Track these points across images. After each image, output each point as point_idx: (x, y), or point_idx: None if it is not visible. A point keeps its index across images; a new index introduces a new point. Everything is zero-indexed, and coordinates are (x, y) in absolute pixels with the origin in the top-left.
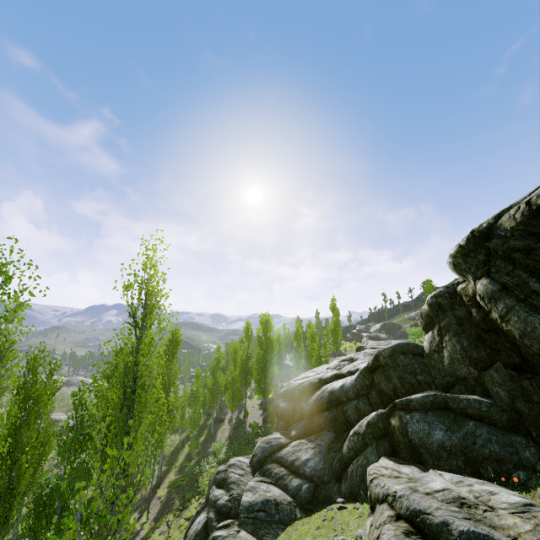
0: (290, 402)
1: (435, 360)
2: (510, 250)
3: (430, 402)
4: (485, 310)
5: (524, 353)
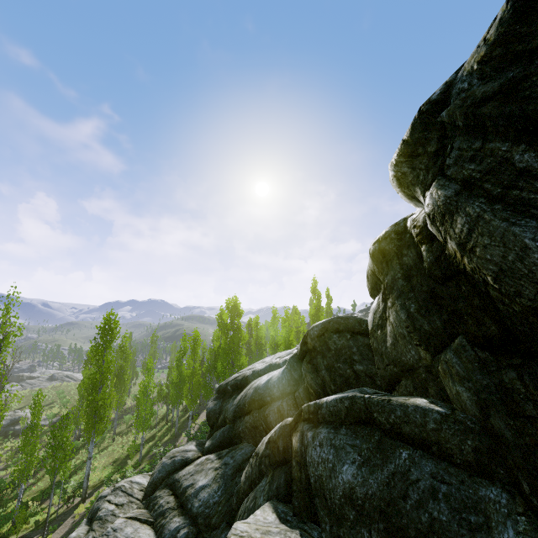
0: (220, 400)
1: (378, 340)
2: (475, 104)
3: (346, 411)
4: (441, 244)
5: (505, 313)
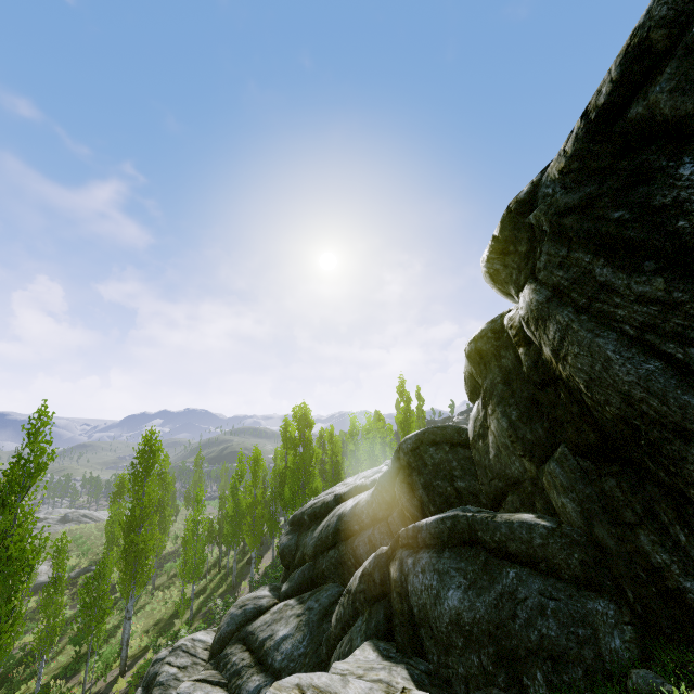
0: (295, 534)
1: (480, 452)
2: (558, 214)
3: (448, 532)
4: (538, 348)
5: (600, 420)
